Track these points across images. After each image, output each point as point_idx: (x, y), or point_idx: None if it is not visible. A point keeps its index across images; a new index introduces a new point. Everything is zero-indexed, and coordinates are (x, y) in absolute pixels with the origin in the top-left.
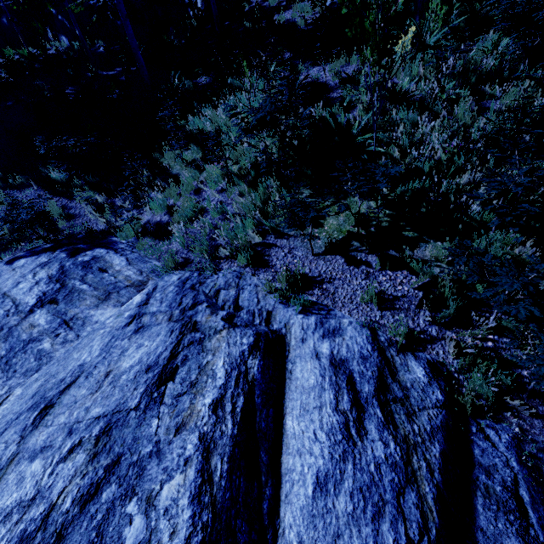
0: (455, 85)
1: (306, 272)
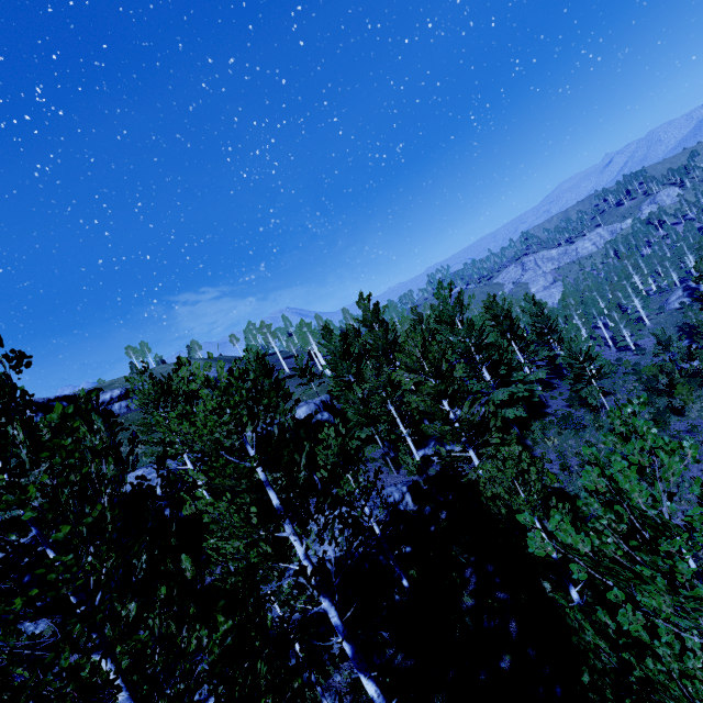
0: (579, 441)
1: (699, 473)
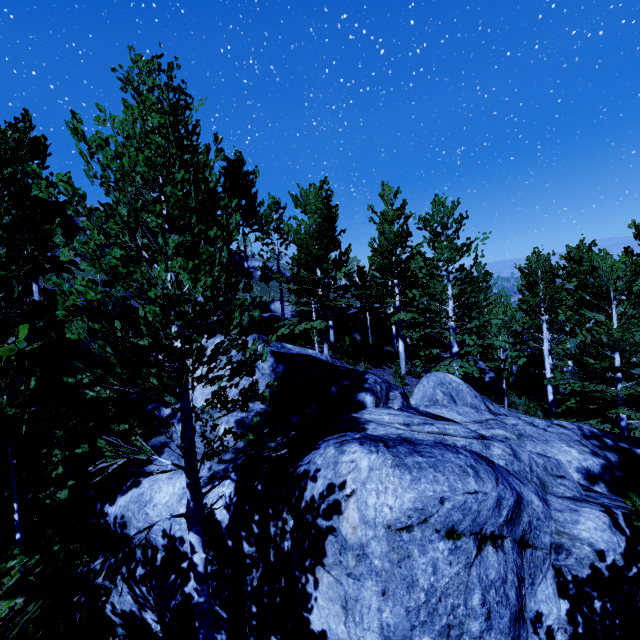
0: None
1: None
